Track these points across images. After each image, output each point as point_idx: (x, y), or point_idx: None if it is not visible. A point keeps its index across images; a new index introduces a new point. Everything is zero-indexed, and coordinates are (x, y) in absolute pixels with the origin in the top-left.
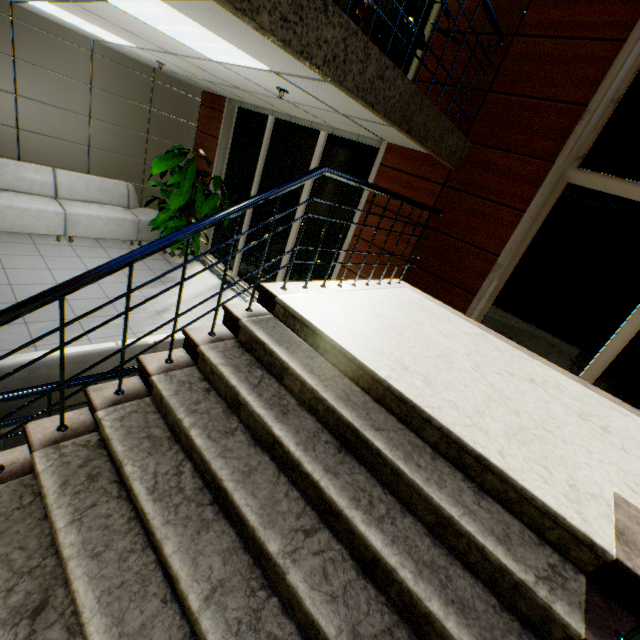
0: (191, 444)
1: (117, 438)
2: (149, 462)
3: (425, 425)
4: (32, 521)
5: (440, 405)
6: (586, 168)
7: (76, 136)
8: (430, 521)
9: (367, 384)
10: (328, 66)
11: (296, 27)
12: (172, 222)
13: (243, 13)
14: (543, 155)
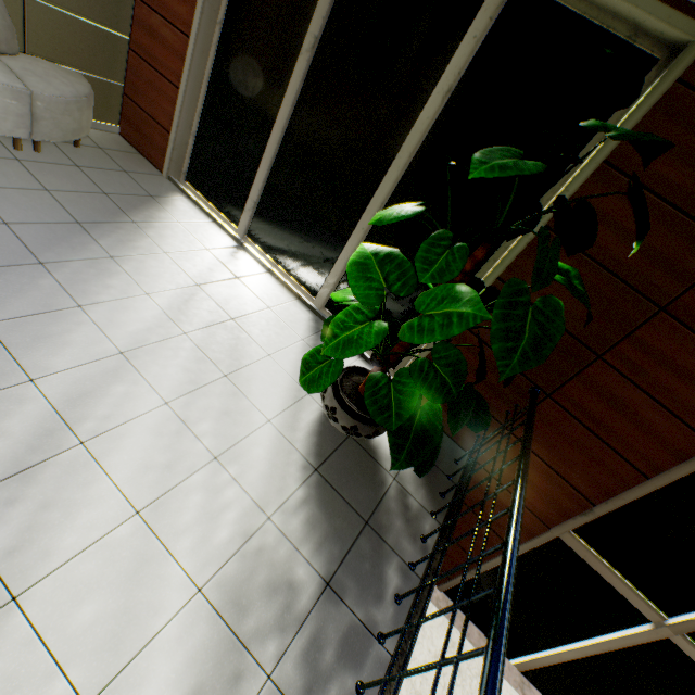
0: None
1: None
2: None
3: None
4: None
5: None
6: (575, 532)
7: None
8: None
9: None
10: None
11: None
12: None
13: None
14: (542, 516)
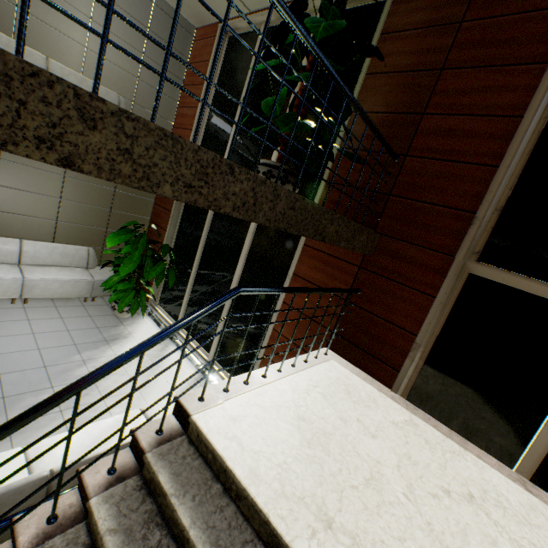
0: None
1: None
2: None
3: None
4: None
5: None
6: (484, 261)
7: (46, 213)
8: None
9: None
10: (238, 210)
11: (202, 189)
12: (121, 285)
13: (142, 189)
14: (444, 249)
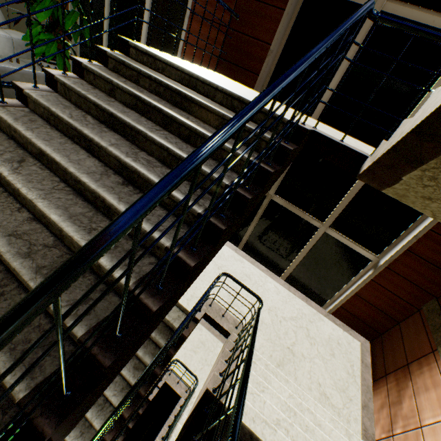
0: (89, 106)
1: (42, 100)
2: (65, 111)
3: (216, 94)
4: (2, 139)
5: (224, 86)
6: None
7: None
8: (216, 125)
9: (187, 82)
10: None
11: None
12: (42, 35)
13: None
14: None
